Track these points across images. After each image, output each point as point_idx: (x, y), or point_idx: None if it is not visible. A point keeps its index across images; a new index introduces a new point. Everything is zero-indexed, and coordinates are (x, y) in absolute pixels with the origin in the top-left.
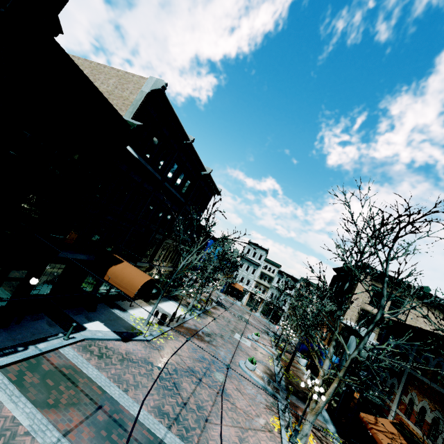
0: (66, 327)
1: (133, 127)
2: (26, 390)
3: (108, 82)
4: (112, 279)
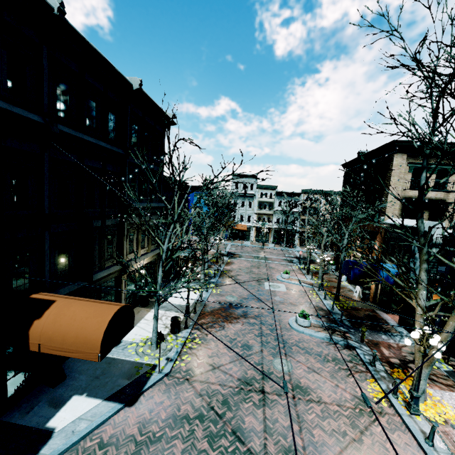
0: None
1: None
2: None
3: None
4: (44, 347)
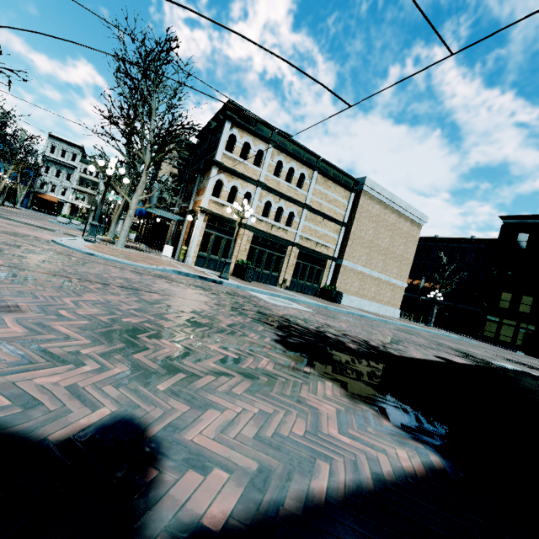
0: None
1: None
2: None
3: None
4: None
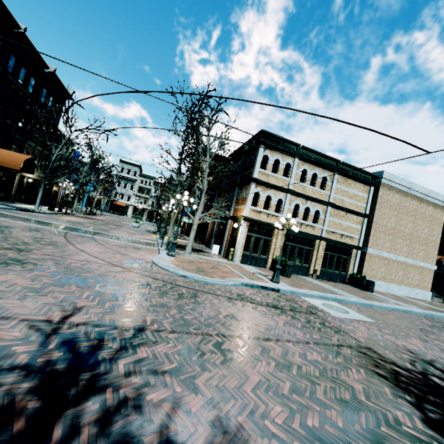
0: None
1: None
2: None
3: None
4: None
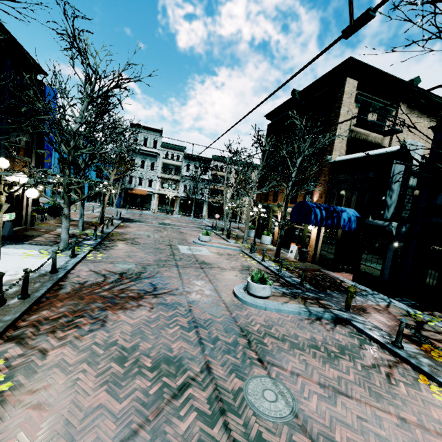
0: None
1: None
2: None
3: None
4: None
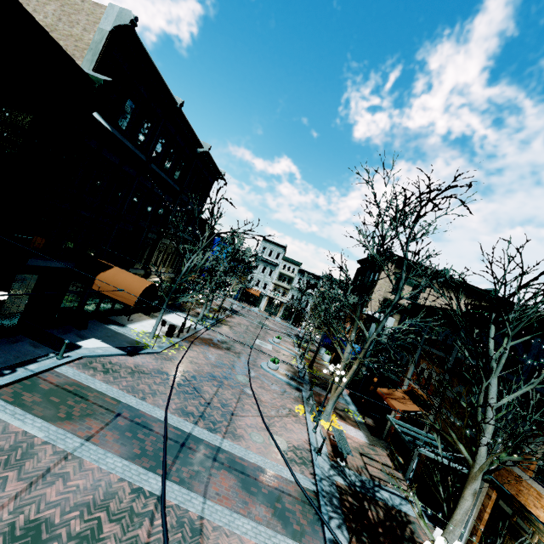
0: (56, 347)
1: (99, 84)
2: (30, 409)
3: (45, 10)
4: (103, 289)
